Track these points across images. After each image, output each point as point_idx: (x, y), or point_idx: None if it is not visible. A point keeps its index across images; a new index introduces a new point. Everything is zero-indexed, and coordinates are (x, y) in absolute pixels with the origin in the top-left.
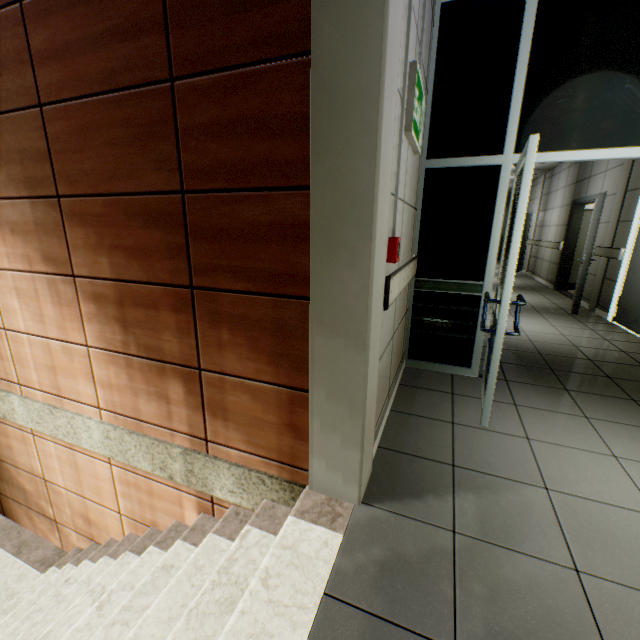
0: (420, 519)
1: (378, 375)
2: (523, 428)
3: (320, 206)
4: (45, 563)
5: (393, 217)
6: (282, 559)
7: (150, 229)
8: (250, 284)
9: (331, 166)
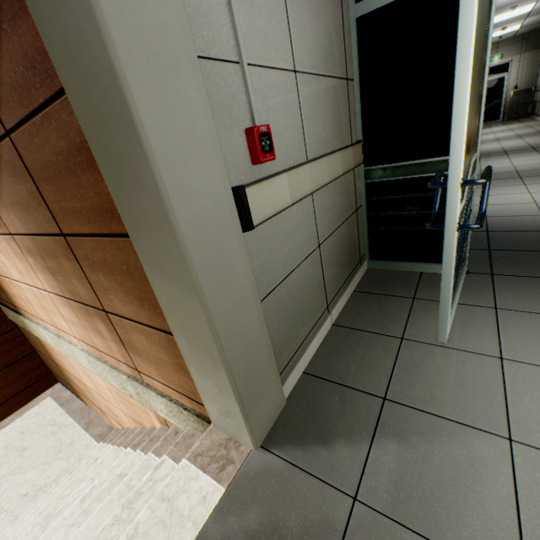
0: (318, 475)
1: (281, 301)
2: (498, 343)
3: (81, 109)
4: (102, 437)
5: (247, 98)
6: (155, 514)
7: (15, 181)
8: (91, 225)
9: (60, 39)
